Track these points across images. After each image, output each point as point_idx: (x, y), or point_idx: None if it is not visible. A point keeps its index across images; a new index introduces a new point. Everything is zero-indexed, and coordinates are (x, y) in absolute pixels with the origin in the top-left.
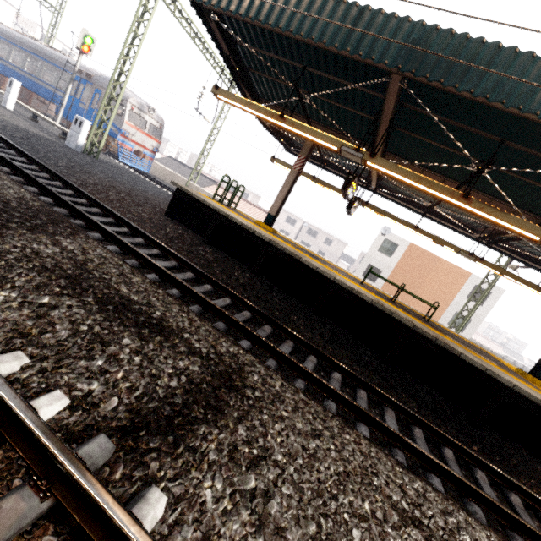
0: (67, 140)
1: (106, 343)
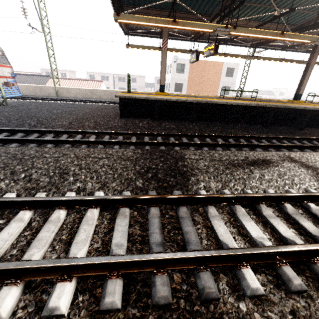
0: None
1: (284, 173)
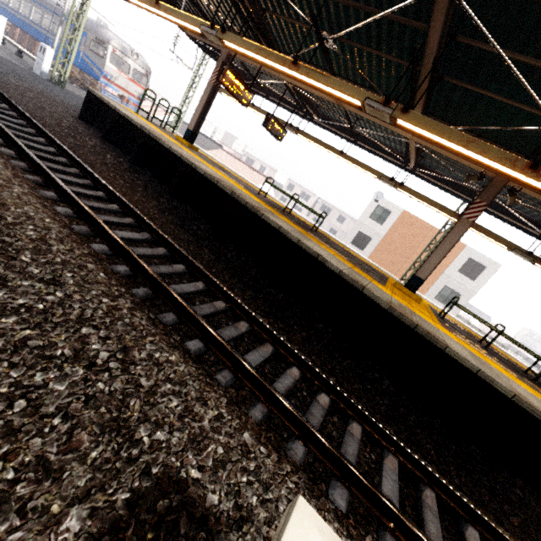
0: (34, 68)
1: None
